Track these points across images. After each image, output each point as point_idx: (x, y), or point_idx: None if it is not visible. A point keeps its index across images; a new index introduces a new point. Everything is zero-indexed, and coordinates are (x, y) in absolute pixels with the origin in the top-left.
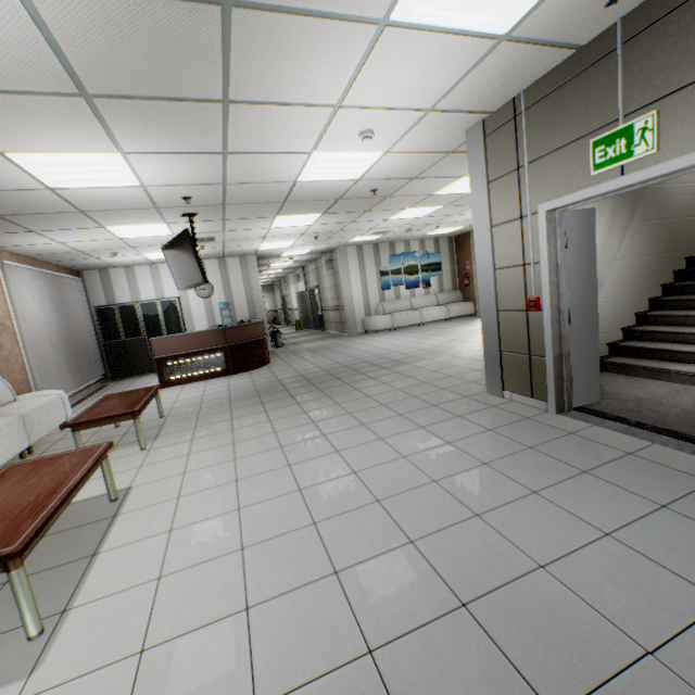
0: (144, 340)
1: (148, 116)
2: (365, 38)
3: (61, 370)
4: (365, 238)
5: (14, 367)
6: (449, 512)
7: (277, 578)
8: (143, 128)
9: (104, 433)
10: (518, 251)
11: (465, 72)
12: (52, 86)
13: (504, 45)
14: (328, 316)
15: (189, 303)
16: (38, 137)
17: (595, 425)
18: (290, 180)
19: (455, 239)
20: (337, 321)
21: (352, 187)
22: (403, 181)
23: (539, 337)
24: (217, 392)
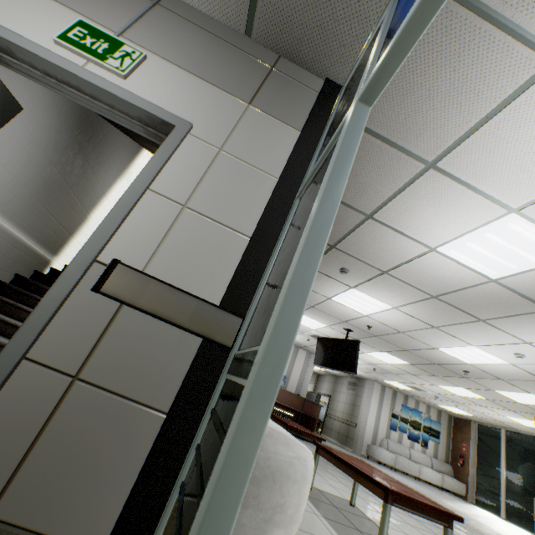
0: None
1: (438, 308)
2: None
3: None
4: (397, 384)
5: None
6: None
7: None
8: (425, 308)
9: None
10: None
11: None
12: (430, 291)
13: None
14: (331, 423)
15: None
16: (380, 292)
17: None
18: (434, 346)
19: (454, 419)
20: (341, 432)
21: (457, 364)
22: (490, 376)
23: None
24: None
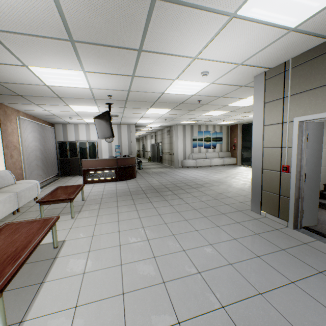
0: (78, 159)
1: (100, 54)
2: (220, 23)
3: (38, 170)
4: (188, 122)
5: (17, 167)
6: (242, 288)
7: (144, 320)
8: (96, 60)
9: (54, 205)
10: (278, 140)
11: (265, 46)
12: (56, 34)
13: (291, 33)
14: (165, 157)
15: (101, 144)
16: (45, 59)
17: (318, 240)
18: (160, 92)
19: (230, 127)
20: (169, 160)
21: (189, 98)
22: (214, 98)
23: (286, 186)
24: (110, 190)
